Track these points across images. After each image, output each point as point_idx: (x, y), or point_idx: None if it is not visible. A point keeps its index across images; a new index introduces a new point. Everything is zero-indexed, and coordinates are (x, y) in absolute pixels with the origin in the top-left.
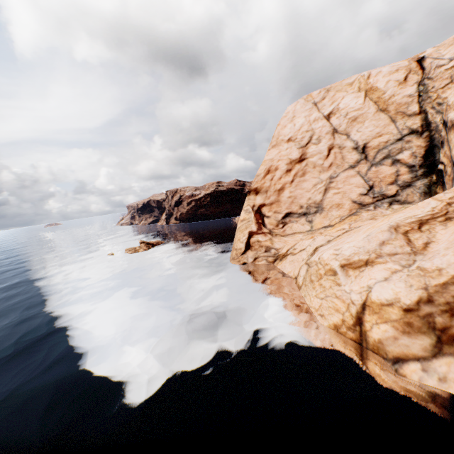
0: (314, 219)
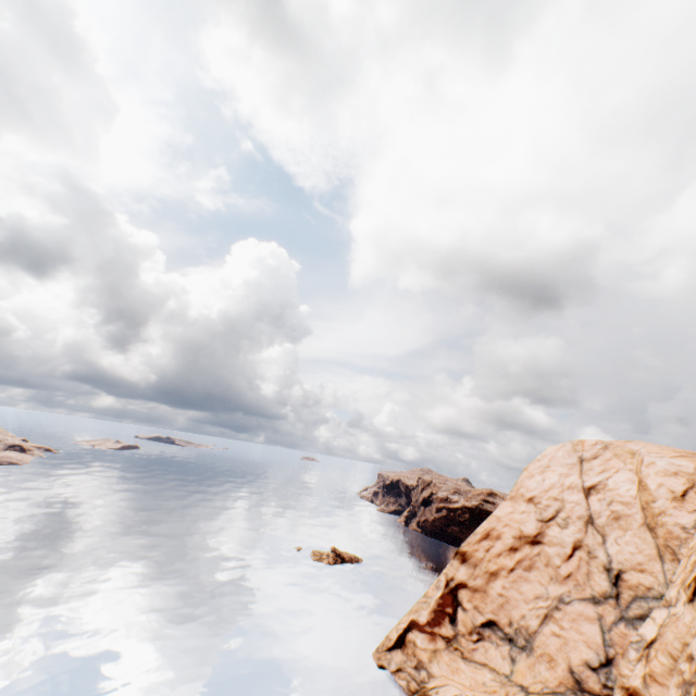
0: (518, 659)
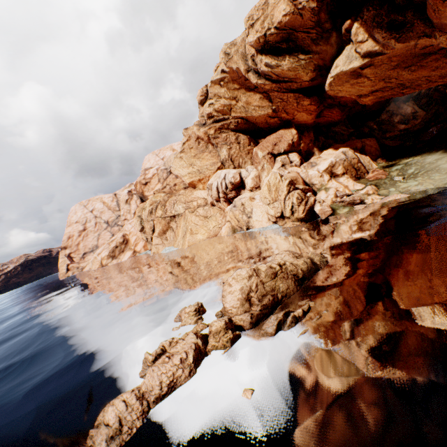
0: None
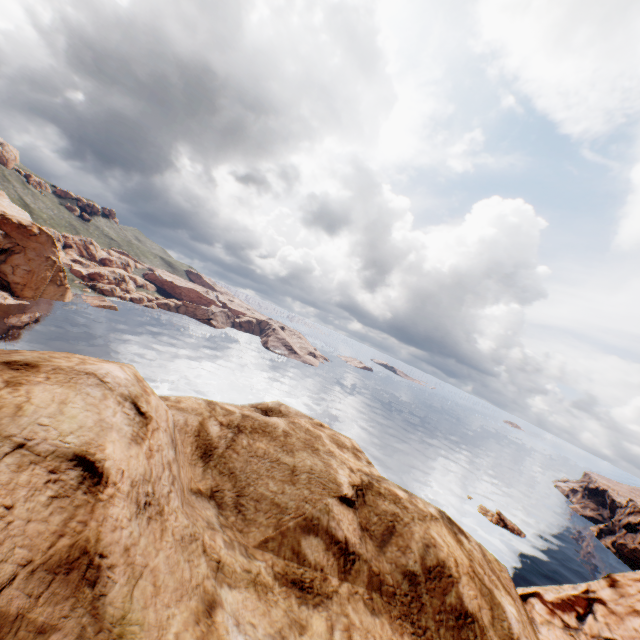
0: None
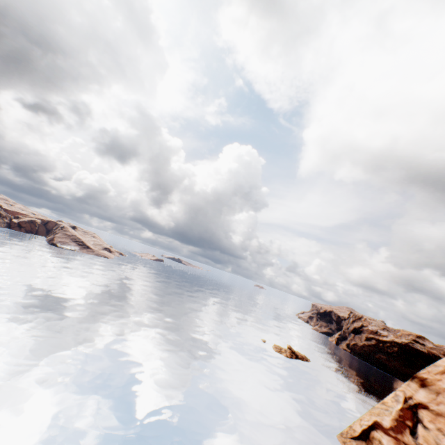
0: None
